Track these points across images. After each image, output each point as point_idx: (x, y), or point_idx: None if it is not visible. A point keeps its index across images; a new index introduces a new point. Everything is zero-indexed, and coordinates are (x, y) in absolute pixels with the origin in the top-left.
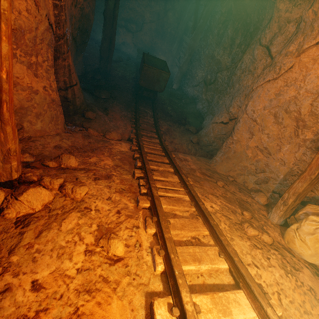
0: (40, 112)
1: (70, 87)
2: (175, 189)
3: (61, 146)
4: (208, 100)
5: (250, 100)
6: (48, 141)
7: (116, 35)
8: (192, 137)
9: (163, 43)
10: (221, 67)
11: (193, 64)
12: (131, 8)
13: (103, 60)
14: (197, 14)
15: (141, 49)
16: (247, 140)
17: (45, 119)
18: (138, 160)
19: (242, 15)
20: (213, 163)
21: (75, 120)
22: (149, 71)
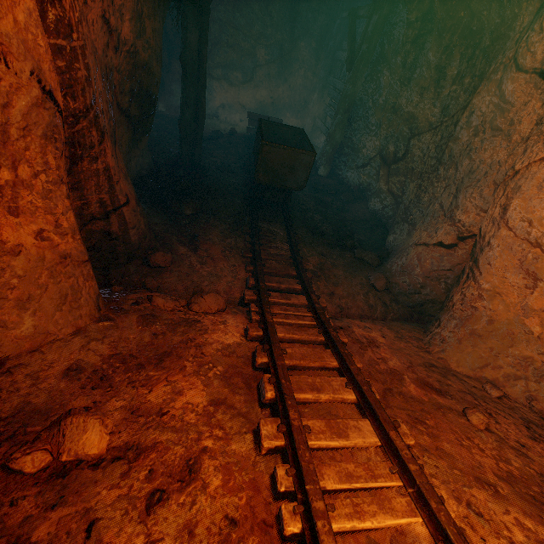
0: (28, 295)
1: (114, 211)
2: (376, 485)
3: (82, 364)
4: (394, 192)
5: (515, 197)
6: (51, 359)
7: (209, 93)
8: (372, 277)
9: (292, 95)
10: (417, 127)
11: (353, 126)
12: (232, 45)
13: (186, 141)
14: (354, 35)
15: (254, 111)
16: (523, 292)
17: (44, 306)
18: (267, 377)
19: (460, 17)
20: (436, 344)
21: (130, 273)
22: (273, 154)
